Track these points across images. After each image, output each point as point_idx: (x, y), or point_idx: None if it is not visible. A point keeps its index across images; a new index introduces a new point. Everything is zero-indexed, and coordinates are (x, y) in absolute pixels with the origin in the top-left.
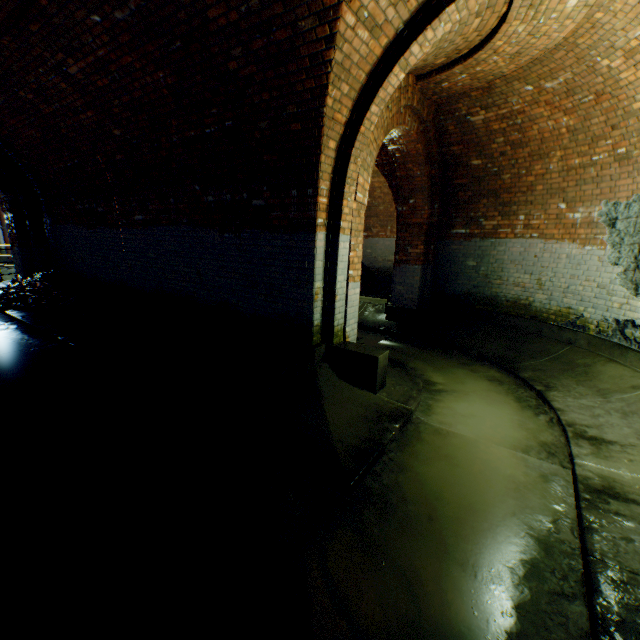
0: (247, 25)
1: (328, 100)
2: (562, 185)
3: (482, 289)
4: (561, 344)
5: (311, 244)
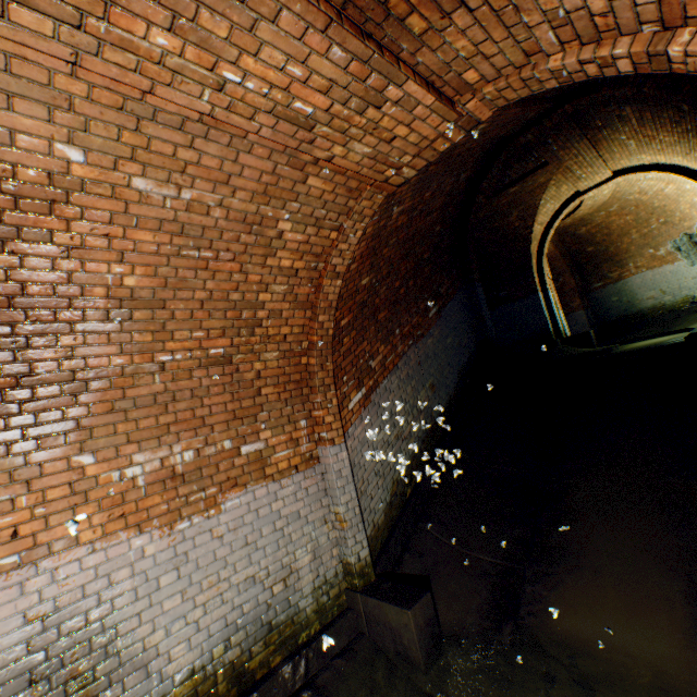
0: (497, 238)
1: (531, 248)
2: (645, 242)
3: (630, 310)
4: (692, 314)
5: (537, 298)
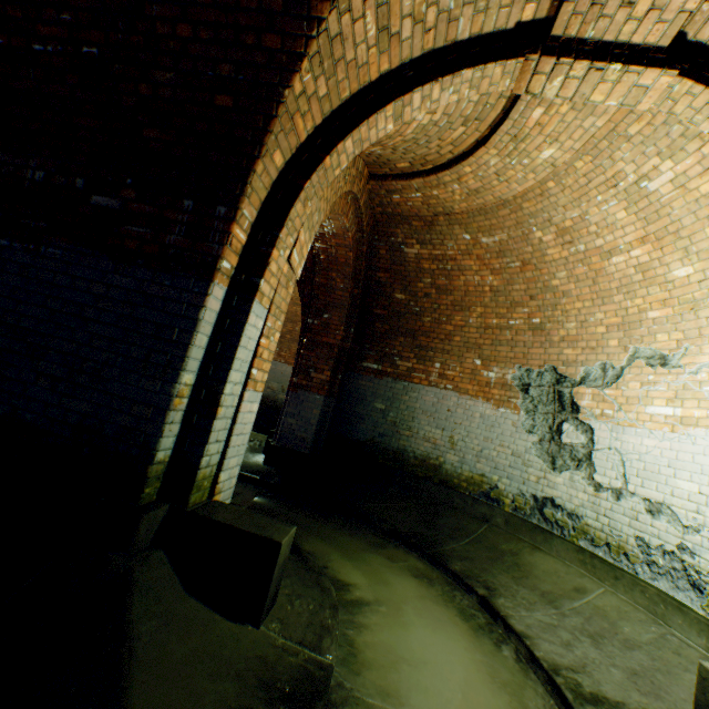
0: None
1: (297, 81)
2: (479, 341)
3: (389, 439)
4: (478, 520)
5: (197, 298)
